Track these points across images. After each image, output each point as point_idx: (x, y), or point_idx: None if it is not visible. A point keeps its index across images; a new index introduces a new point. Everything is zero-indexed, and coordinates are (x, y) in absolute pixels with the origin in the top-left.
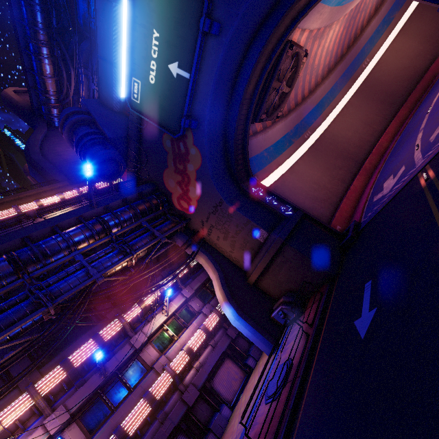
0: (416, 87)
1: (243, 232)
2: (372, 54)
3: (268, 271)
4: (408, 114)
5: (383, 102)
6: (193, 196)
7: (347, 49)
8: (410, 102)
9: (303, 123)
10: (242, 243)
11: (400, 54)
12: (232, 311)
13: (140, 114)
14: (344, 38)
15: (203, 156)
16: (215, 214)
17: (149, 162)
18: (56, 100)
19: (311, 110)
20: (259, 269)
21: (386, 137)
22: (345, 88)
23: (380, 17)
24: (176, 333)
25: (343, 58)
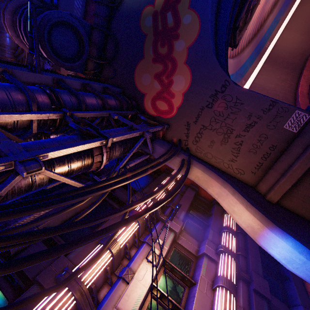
0: (308, 58)
1: (259, 123)
2: (270, 40)
3: (309, 175)
4: None
5: (287, 68)
6: (178, 89)
7: (257, 31)
8: (308, 67)
9: (238, 73)
10: (255, 143)
11: (289, 41)
12: (293, 242)
13: None
14: (259, 18)
15: (203, 20)
16: (212, 107)
17: (117, 58)
18: (11, 55)
19: (241, 65)
20: (296, 173)
21: (303, 87)
22: (258, 58)
23: (273, 16)
24: (174, 300)
25: (255, 36)
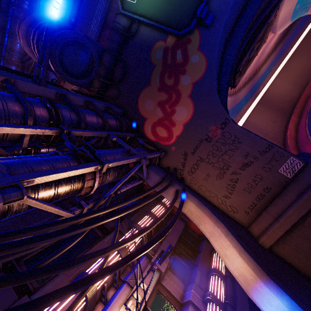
0: (296, 106)
1: (255, 164)
2: (264, 85)
3: (302, 223)
4: (298, 120)
5: (277, 111)
6: (180, 119)
7: (252, 75)
8: (296, 113)
9: (234, 110)
10: (250, 182)
11: (280, 88)
12: (289, 302)
13: (133, 14)
14: (255, 65)
15: (210, 62)
16: (211, 141)
17: (123, 81)
18: (18, 59)
19: (237, 103)
20: (290, 219)
21: (291, 130)
22: (252, 99)
23: (267, 65)
24: None
25: (251, 79)
